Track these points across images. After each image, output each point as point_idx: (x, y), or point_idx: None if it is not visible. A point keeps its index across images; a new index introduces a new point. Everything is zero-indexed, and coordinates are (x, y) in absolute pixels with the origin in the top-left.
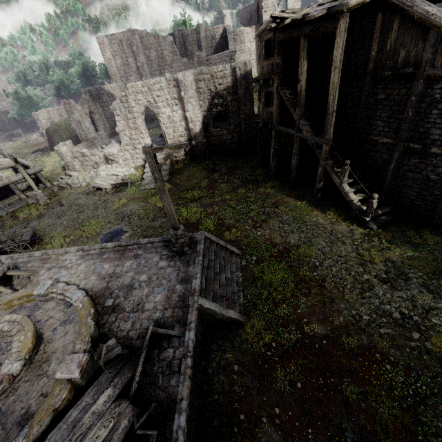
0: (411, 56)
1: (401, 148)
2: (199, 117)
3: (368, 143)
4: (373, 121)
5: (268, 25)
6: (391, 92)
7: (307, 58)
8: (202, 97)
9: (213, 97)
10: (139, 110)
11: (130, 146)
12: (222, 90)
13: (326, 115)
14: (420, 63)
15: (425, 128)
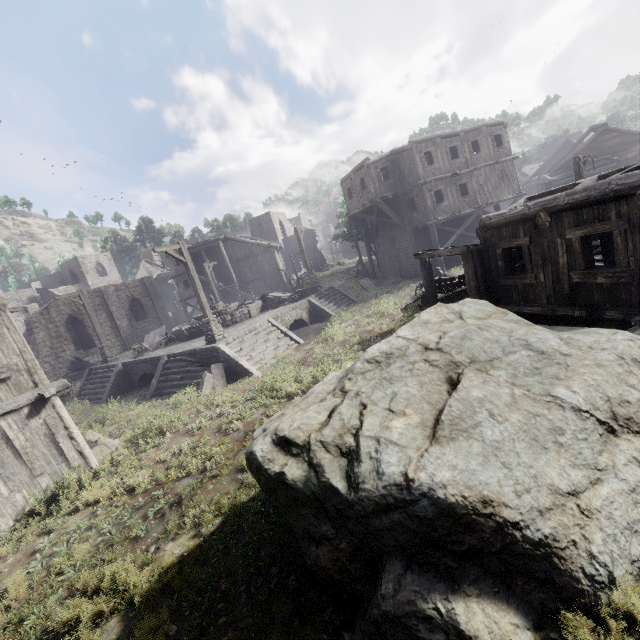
0: (246, 251)
1: (263, 278)
2: (124, 315)
3: (250, 284)
4: (246, 275)
5: (175, 251)
6: (246, 263)
7: (198, 264)
8: (122, 301)
9: (130, 300)
10: (62, 319)
11: (51, 357)
12: (136, 295)
13: (230, 274)
14: (250, 252)
15: (265, 269)
